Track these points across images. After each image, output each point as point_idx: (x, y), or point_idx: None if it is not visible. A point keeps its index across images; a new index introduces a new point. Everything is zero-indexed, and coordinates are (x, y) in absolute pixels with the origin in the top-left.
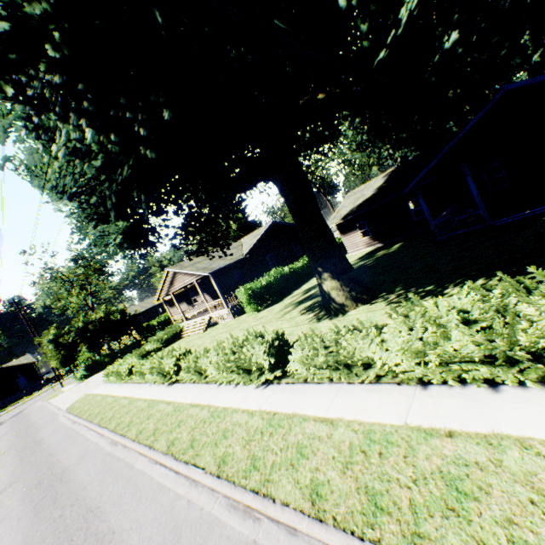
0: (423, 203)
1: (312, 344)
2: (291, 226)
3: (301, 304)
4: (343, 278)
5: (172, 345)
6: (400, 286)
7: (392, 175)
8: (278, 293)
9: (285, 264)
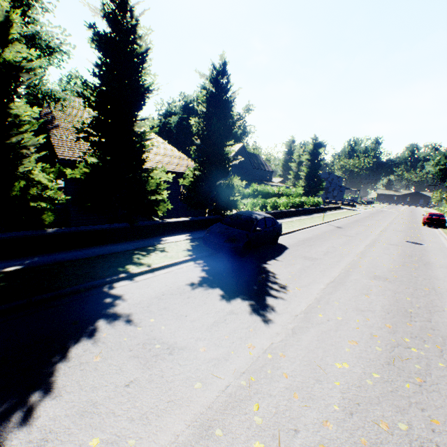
0: None
1: None
2: None
3: None
4: None
5: None
6: None
7: None
8: None
9: None
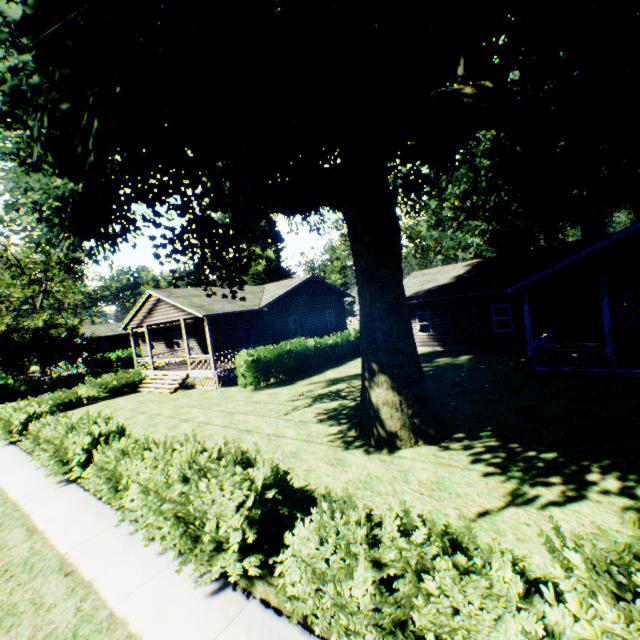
0: (527, 314)
1: (345, 539)
2: (333, 289)
3: (322, 401)
4: (407, 392)
5: (119, 398)
6: (489, 430)
7: (477, 267)
8: (291, 371)
9: (311, 334)
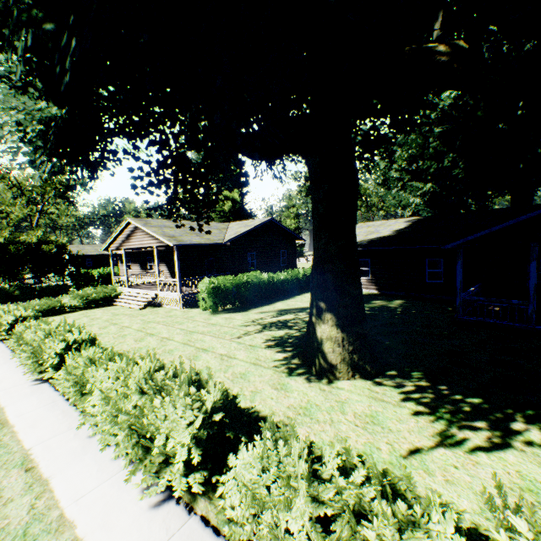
0: (461, 269)
1: (287, 472)
2: (288, 231)
3: (270, 329)
4: (350, 330)
5: (96, 309)
6: (420, 371)
7: (417, 223)
8: (245, 300)
9: (265, 269)
